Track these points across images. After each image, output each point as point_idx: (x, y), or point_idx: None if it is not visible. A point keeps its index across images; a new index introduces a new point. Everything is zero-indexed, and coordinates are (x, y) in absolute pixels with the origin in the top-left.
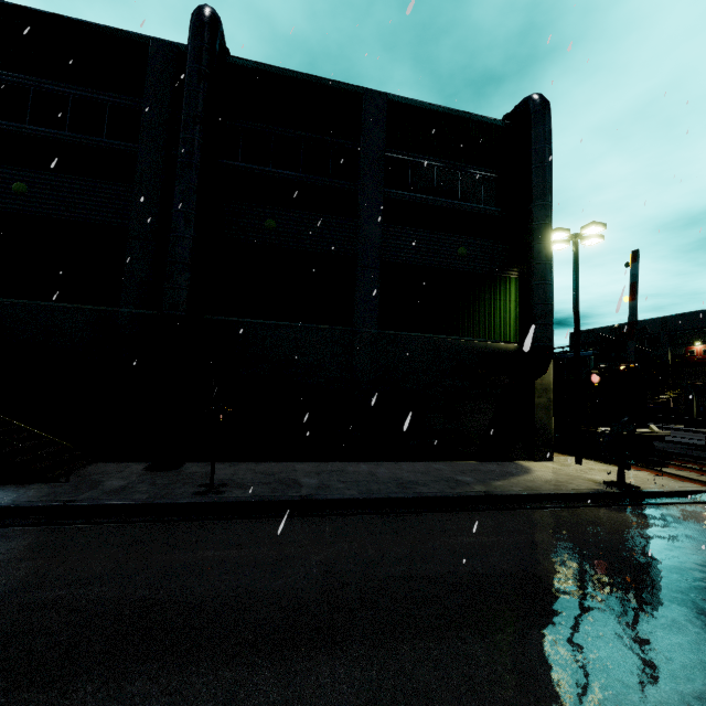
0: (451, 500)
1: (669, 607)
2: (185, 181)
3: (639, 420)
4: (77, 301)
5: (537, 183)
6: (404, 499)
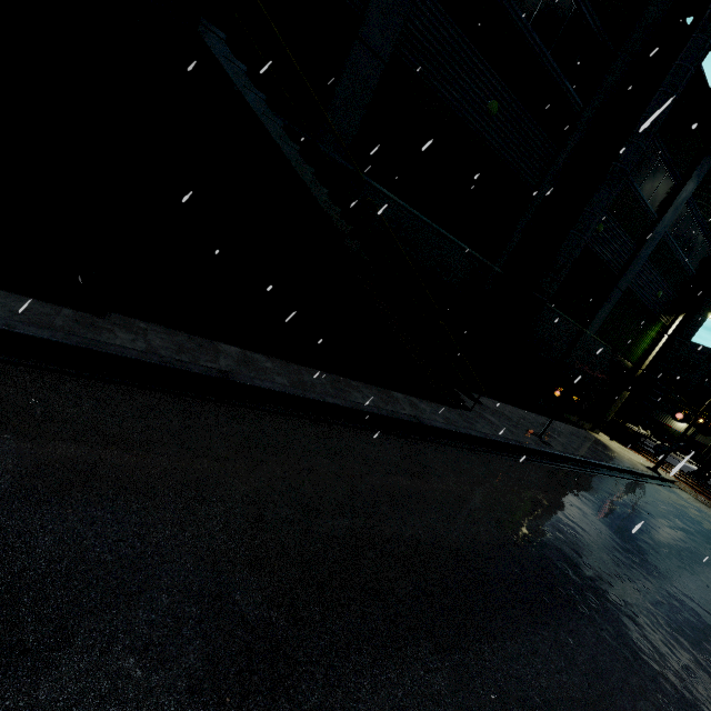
0: (622, 470)
1: None
2: (616, 191)
3: (640, 423)
4: (471, 245)
5: None
6: (611, 467)
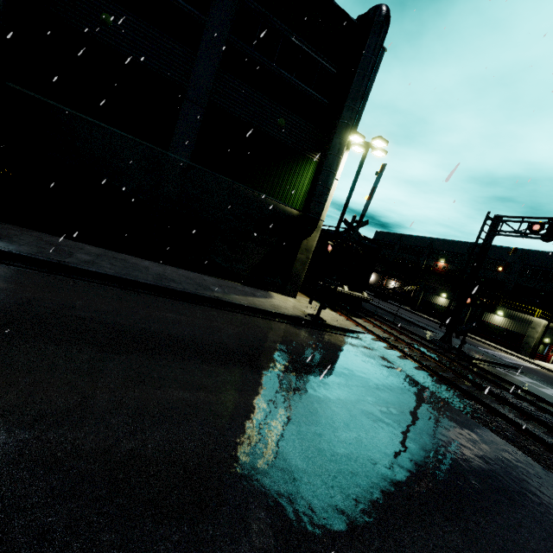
0: (188, 295)
1: (251, 367)
2: None
3: (361, 288)
4: None
5: (354, 87)
6: (149, 285)
